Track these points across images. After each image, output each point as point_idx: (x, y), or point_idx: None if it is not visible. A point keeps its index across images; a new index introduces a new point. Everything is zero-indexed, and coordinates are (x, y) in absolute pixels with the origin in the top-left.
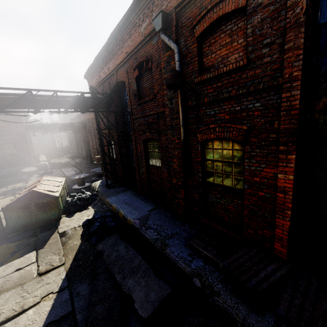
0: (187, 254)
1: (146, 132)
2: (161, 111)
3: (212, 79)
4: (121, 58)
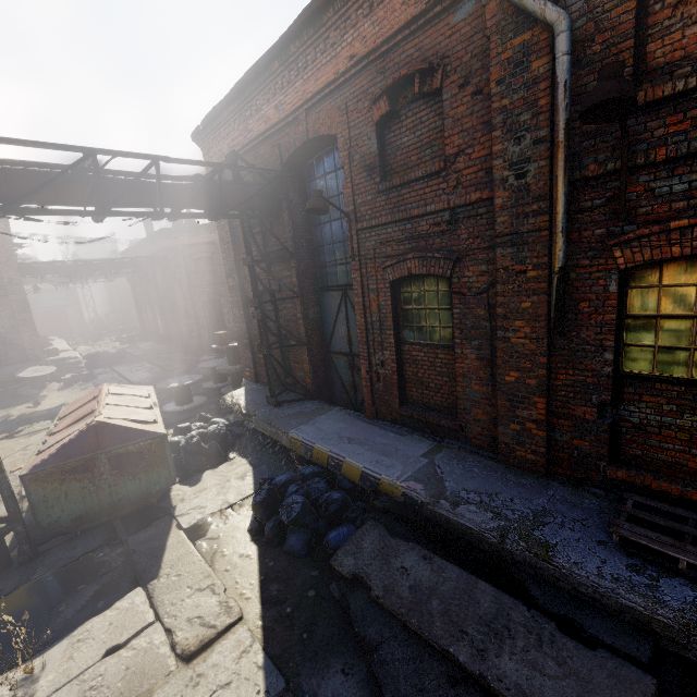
0: (623, 566)
1: (408, 259)
2: (471, 201)
3: (691, 96)
4: (331, 74)
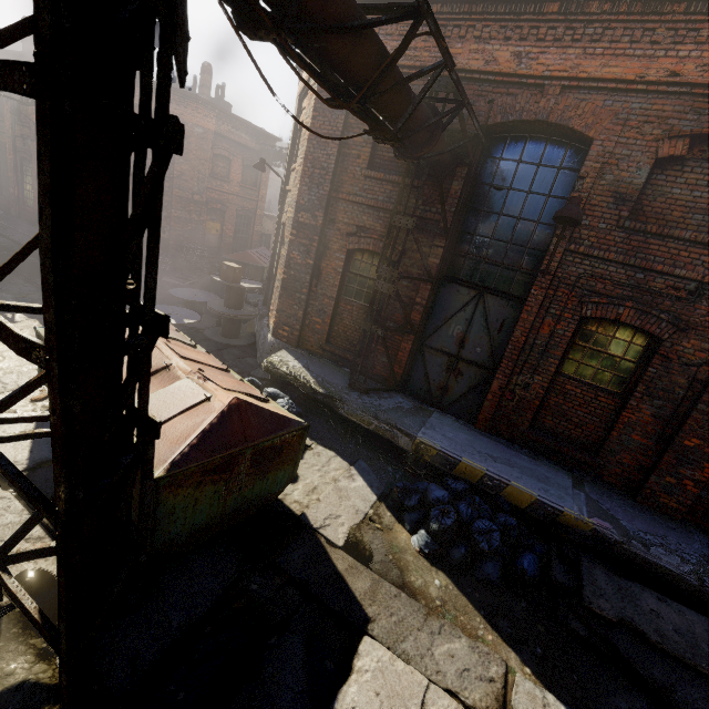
0: None
1: (624, 305)
2: None
3: None
4: (632, 72)
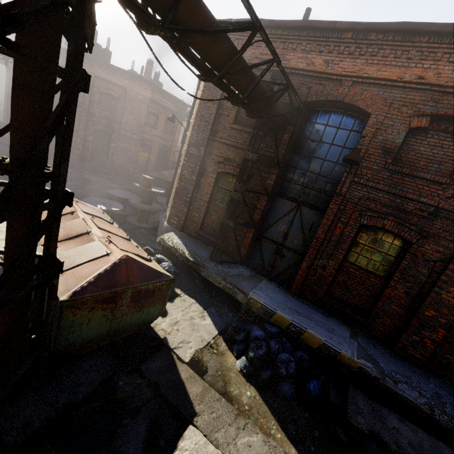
0: None
1: (387, 219)
2: None
3: None
4: (395, 75)
